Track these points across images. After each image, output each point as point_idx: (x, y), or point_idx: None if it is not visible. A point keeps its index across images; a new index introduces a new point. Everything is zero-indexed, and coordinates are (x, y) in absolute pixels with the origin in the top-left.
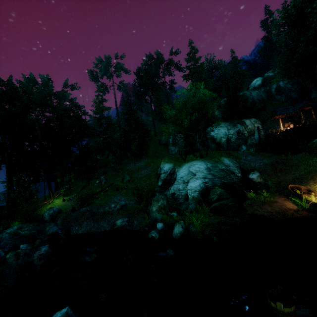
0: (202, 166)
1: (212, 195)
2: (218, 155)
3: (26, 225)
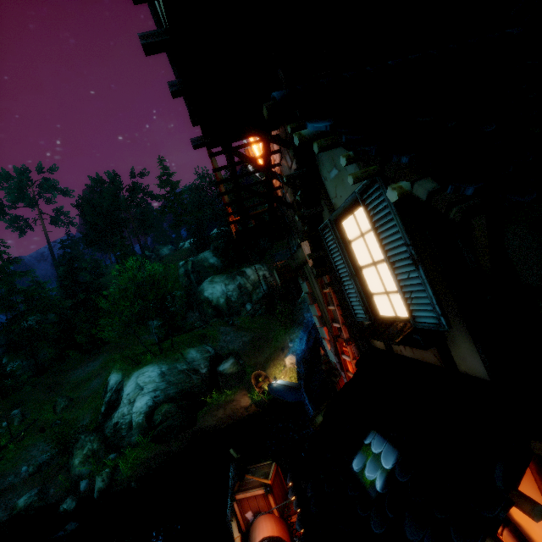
0: (155, 372)
1: (156, 417)
2: (186, 345)
3: None
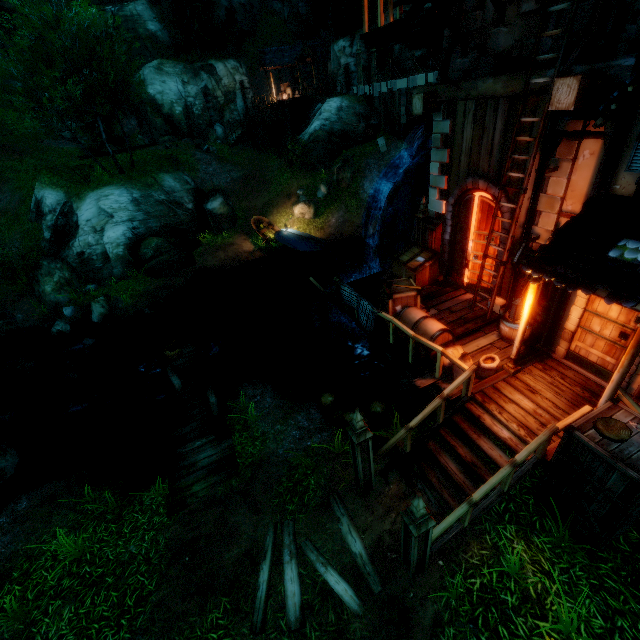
0: (124, 197)
1: (145, 251)
2: (155, 169)
3: None
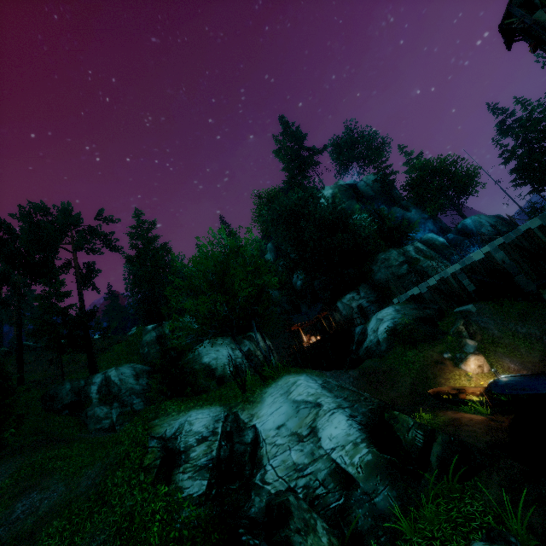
0: (313, 382)
1: (408, 434)
2: (298, 369)
3: None
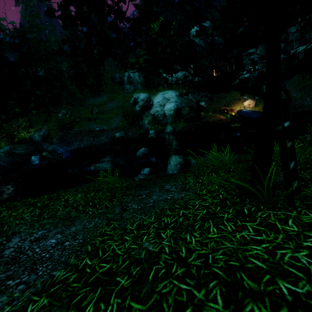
0: (173, 94)
1: (183, 112)
2: (180, 89)
3: (18, 146)
